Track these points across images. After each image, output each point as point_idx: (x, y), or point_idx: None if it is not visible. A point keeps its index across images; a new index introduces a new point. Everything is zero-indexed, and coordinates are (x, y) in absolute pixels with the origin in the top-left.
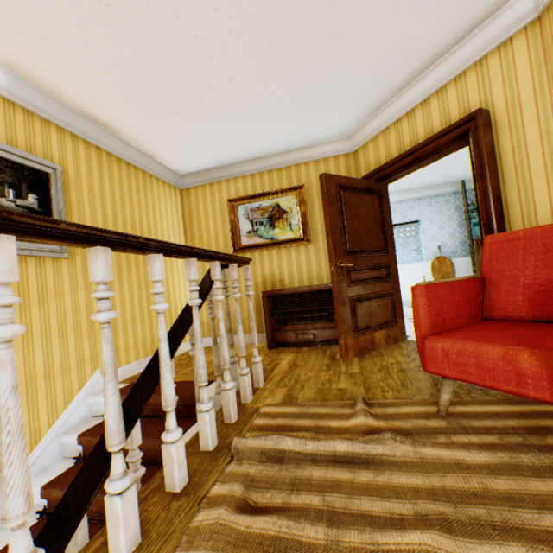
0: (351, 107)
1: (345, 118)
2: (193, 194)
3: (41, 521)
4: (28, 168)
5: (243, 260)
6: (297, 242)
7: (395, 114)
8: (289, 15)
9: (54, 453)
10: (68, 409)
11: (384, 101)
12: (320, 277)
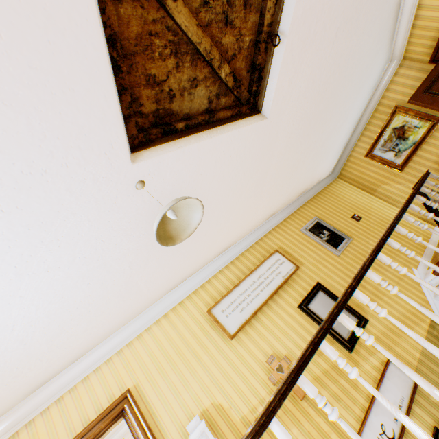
0: (378, 61)
1: (379, 65)
2: (345, 173)
3: None
4: (314, 226)
5: (425, 175)
6: (432, 128)
7: (406, 28)
8: (334, 99)
9: None
10: (422, 288)
11: (391, 35)
12: None
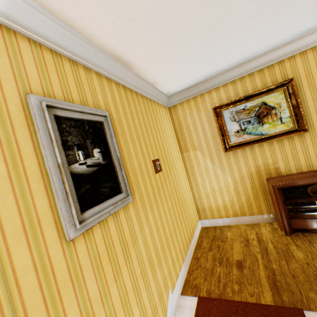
0: None
1: None
2: (180, 109)
3: None
4: (86, 122)
5: None
6: (291, 133)
7: None
8: None
9: None
10: None
11: None
12: None
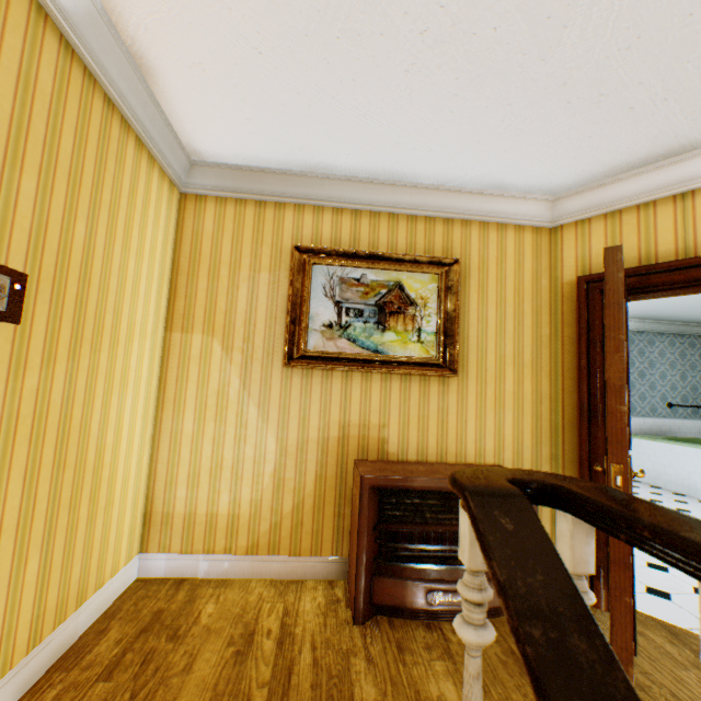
0: (625, 138)
1: (587, 159)
2: (213, 213)
3: None
4: None
5: None
6: (429, 368)
7: (686, 180)
8: None
9: None
10: None
11: (675, 150)
12: (461, 448)
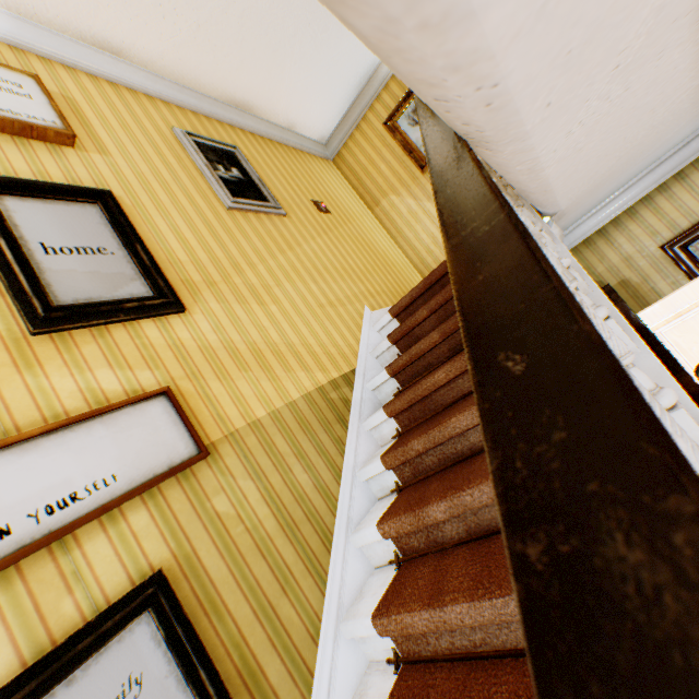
0: None
1: None
2: (347, 154)
3: (402, 391)
4: (219, 151)
5: None
6: None
7: None
8: None
9: (374, 367)
10: (363, 335)
11: None
12: None
